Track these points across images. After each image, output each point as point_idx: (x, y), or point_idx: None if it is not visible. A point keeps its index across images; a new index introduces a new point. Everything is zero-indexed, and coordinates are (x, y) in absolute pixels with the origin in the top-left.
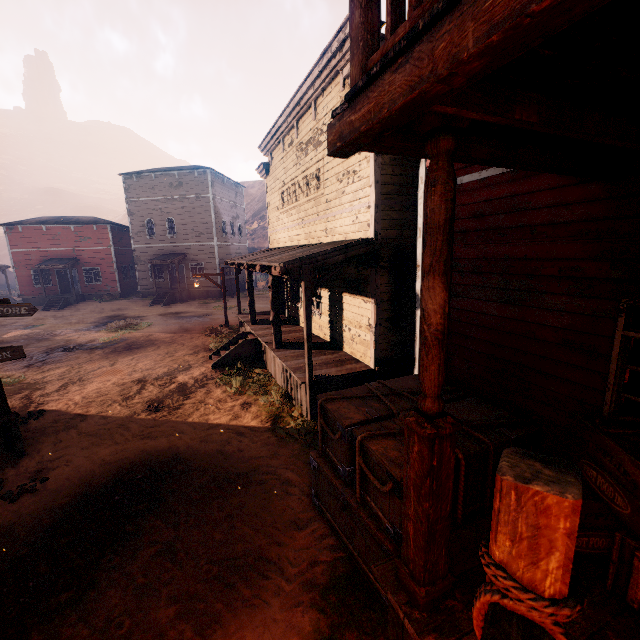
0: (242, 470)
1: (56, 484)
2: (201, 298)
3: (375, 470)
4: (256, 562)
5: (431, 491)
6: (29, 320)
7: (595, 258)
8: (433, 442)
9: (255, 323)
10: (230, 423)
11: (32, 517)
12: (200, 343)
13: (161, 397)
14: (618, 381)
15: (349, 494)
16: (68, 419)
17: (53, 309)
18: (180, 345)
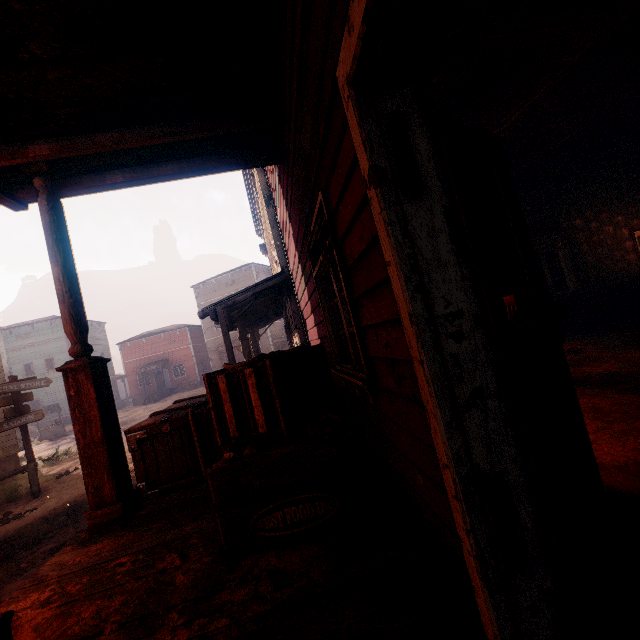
0: None
1: (38, 512)
2: None
3: None
4: None
5: (76, 417)
6: (127, 413)
7: (299, 223)
8: (67, 376)
9: None
10: None
11: (5, 532)
12: None
13: None
14: (331, 321)
15: None
16: None
17: (149, 403)
18: None
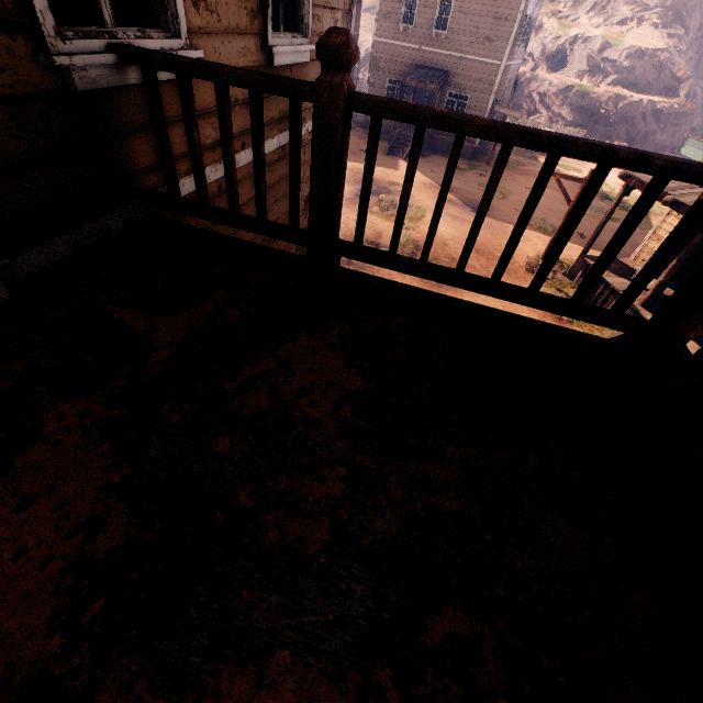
0: None
1: None
2: (444, 153)
3: None
4: None
5: None
6: None
7: None
8: None
9: (648, 307)
10: None
11: None
12: None
13: None
14: None
15: None
16: None
17: None
18: None
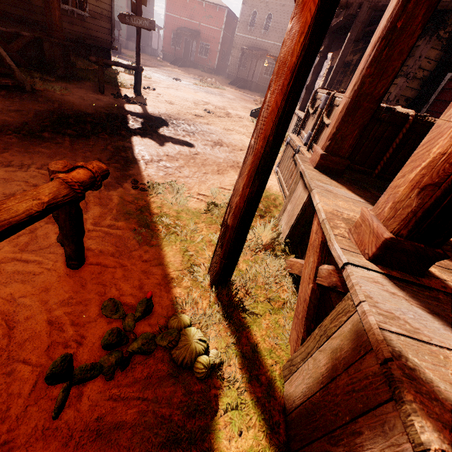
0: (241, 146)
1: (149, 108)
2: (263, 93)
3: (333, 115)
4: (228, 167)
5: (378, 58)
6: (162, 64)
7: None
8: None
9: None
10: (246, 133)
11: (135, 110)
12: (249, 106)
13: (214, 111)
14: None
15: (302, 147)
16: (164, 96)
17: (176, 65)
18: (237, 102)
